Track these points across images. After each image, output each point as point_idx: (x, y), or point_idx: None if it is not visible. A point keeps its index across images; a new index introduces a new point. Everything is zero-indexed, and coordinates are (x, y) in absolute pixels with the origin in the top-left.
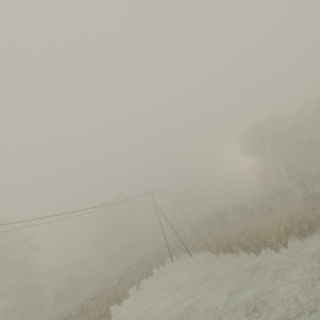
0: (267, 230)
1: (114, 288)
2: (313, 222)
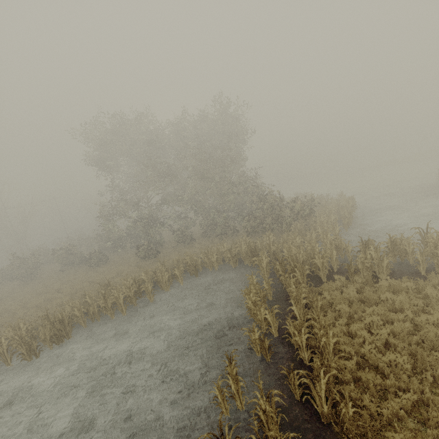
0: (33, 319)
1: None
2: (79, 318)
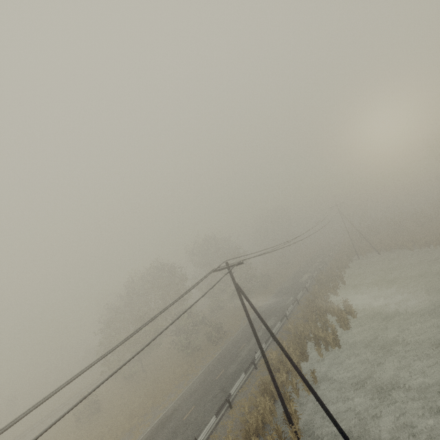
0: None
1: (315, 276)
2: None
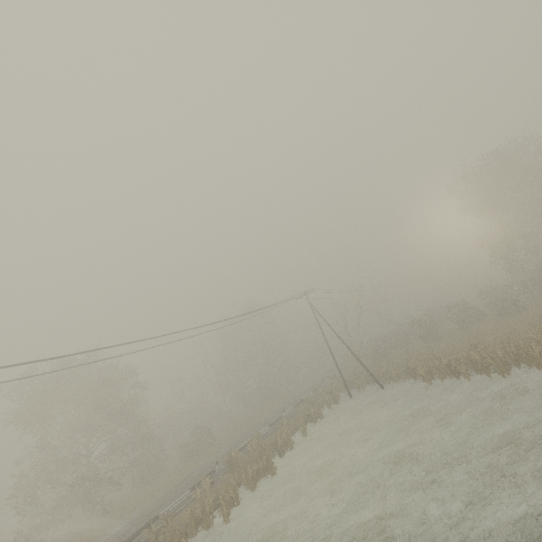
0: (517, 339)
1: (265, 437)
2: None
